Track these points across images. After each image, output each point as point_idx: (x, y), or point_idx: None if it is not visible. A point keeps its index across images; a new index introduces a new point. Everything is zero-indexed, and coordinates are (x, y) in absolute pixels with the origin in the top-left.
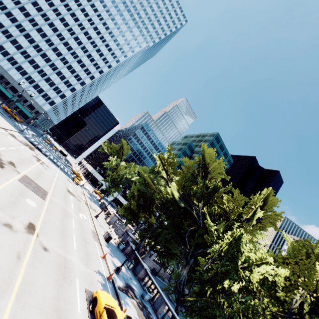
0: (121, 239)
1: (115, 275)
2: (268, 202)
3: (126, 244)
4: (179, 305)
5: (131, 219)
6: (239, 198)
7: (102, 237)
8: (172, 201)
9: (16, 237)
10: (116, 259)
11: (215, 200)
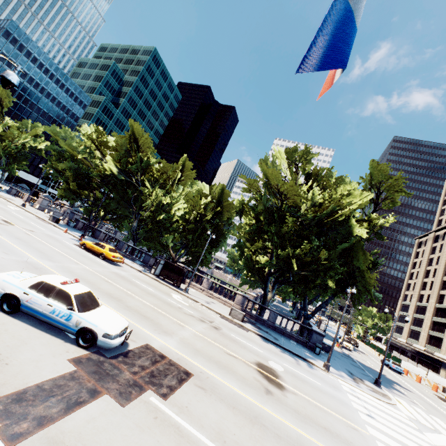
0: (68, 218)
1: (83, 239)
2: (187, 166)
3: (76, 222)
4: (135, 243)
5: (74, 199)
6: (168, 166)
7: (50, 221)
8: (112, 175)
9: (12, 227)
10: (75, 232)
11: (149, 170)
